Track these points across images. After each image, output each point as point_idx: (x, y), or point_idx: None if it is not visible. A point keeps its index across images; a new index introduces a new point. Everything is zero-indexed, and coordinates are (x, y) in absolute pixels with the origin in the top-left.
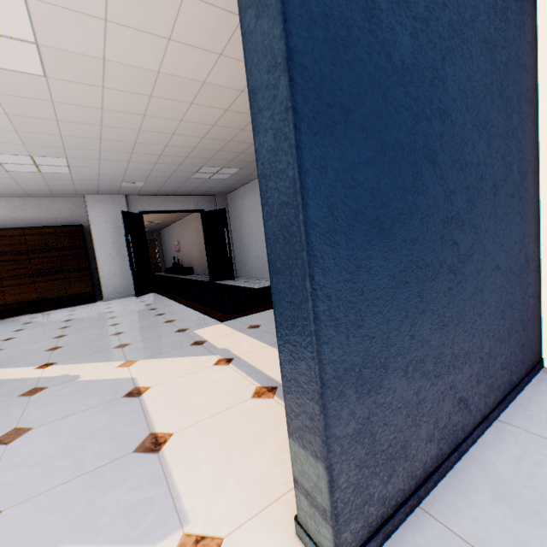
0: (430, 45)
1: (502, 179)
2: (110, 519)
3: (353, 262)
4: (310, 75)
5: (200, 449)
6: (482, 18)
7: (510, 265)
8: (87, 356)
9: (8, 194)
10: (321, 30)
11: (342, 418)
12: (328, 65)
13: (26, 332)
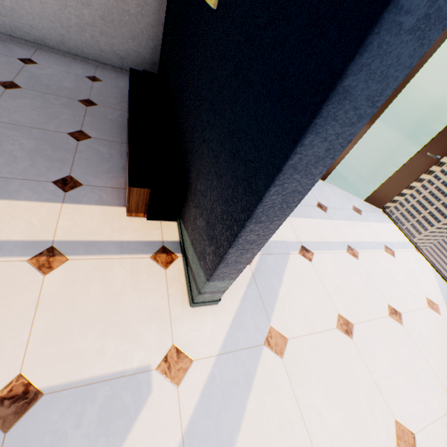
0: None
1: None
2: (103, 439)
3: None
4: None
5: (82, 346)
6: None
7: None
8: None
9: None
10: None
11: None
12: None
13: None
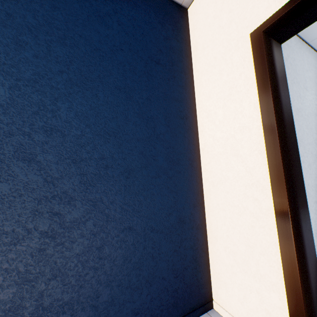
0: (39, 92)
1: (141, 166)
2: None
3: None
4: None
5: None
6: (116, 75)
7: (154, 225)
8: None
9: None
10: None
11: None
12: None
13: None
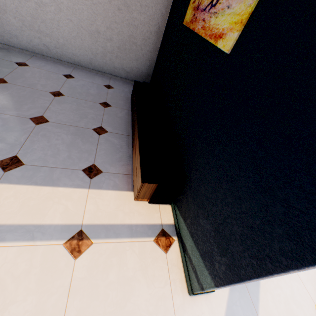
0: None
1: None
2: None
3: None
4: None
5: None
6: None
7: None
8: None
9: None
10: None
11: None
12: None
13: None
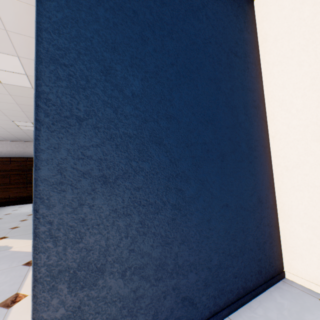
0: (159, 83)
1: (230, 151)
2: None
3: (77, 202)
4: (53, 103)
5: None
6: (208, 67)
7: (242, 204)
8: (26, 235)
9: (24, 140)
10: (66, 81)
11: (52, 306)
12: (69, 97)
13: (10, 216)
